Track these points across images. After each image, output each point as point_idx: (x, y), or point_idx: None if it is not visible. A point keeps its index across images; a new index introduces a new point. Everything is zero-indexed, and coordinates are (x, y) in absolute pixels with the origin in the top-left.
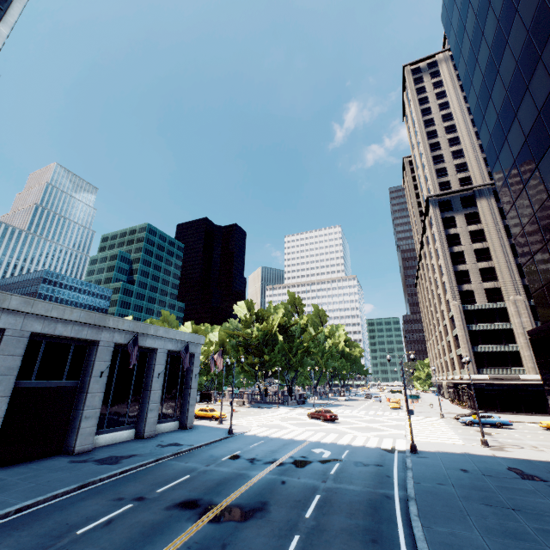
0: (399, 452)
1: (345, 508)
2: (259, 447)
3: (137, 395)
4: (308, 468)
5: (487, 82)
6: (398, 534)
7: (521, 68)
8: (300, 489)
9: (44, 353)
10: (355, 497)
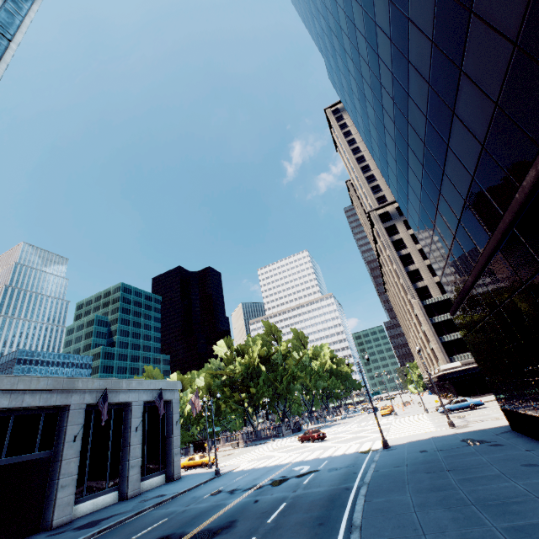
0: (373, 451)
1: (305, 506)
2: (243, 478)
3: (117, 454)
4: (283, 485)
5: (365, 123)
6: (343, 514)
7: (377, 113)
8: (270, 502)
9: (13, 428)
10: (318, 496)
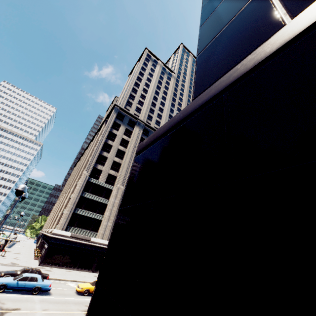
0: None
1: None
2: None
3: None
4: None
5: None
6: None
7: None
8: None
9: None
10: None
